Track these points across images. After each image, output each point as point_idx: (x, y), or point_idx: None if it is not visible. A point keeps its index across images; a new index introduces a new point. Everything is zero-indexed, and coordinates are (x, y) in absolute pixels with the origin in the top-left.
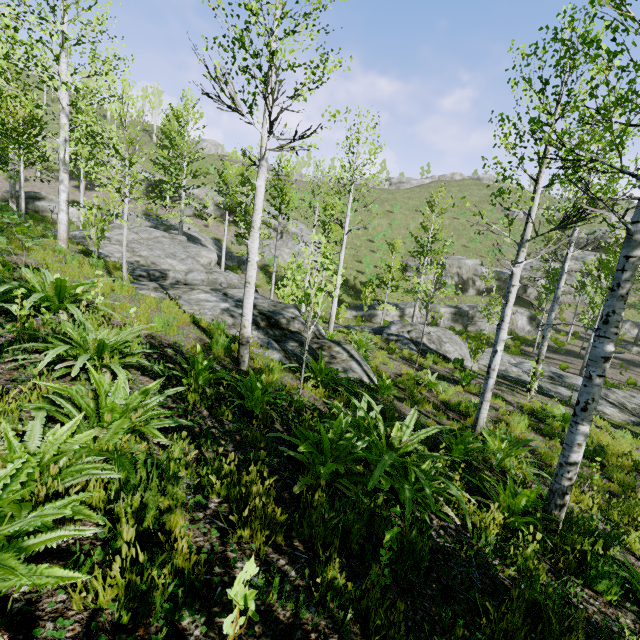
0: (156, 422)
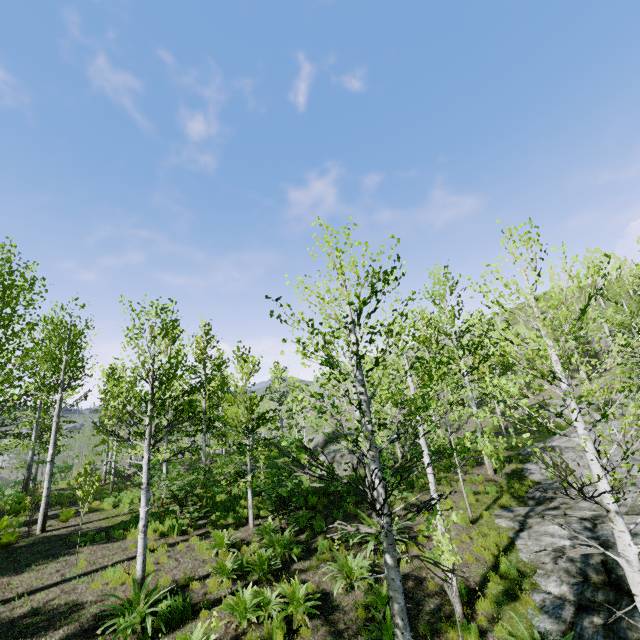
0: (301, 607)
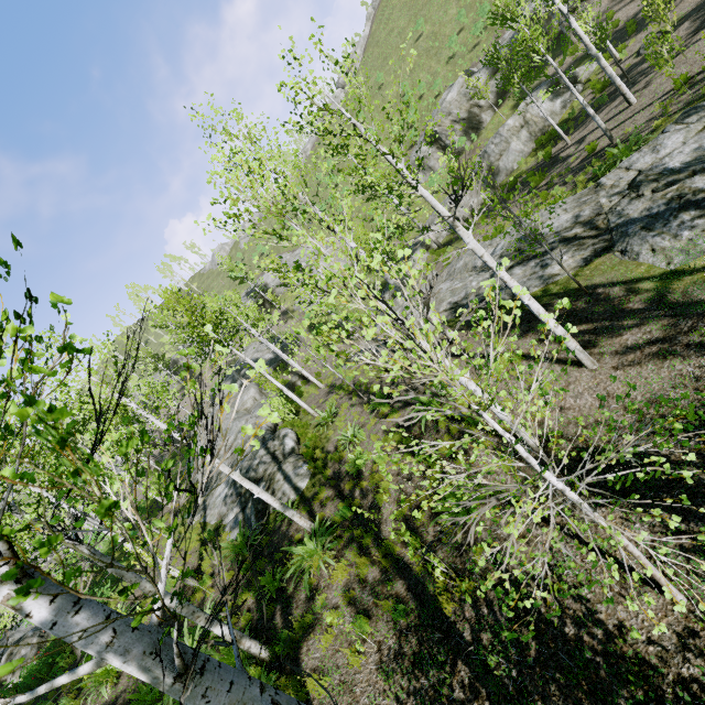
0: None
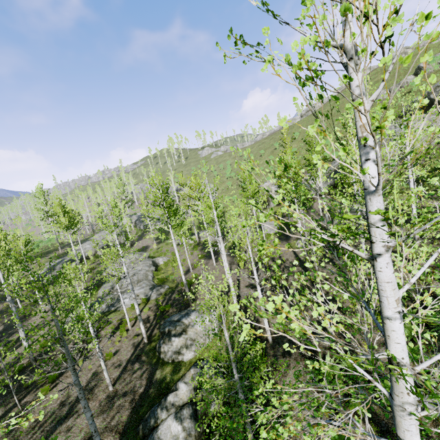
0: None
